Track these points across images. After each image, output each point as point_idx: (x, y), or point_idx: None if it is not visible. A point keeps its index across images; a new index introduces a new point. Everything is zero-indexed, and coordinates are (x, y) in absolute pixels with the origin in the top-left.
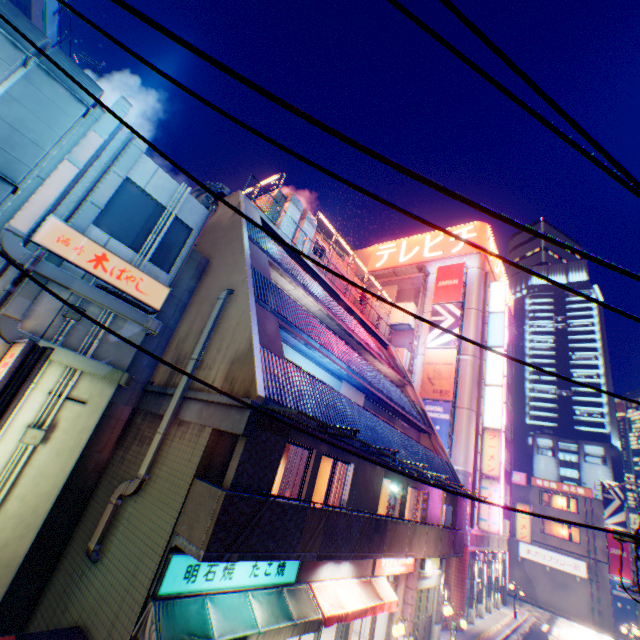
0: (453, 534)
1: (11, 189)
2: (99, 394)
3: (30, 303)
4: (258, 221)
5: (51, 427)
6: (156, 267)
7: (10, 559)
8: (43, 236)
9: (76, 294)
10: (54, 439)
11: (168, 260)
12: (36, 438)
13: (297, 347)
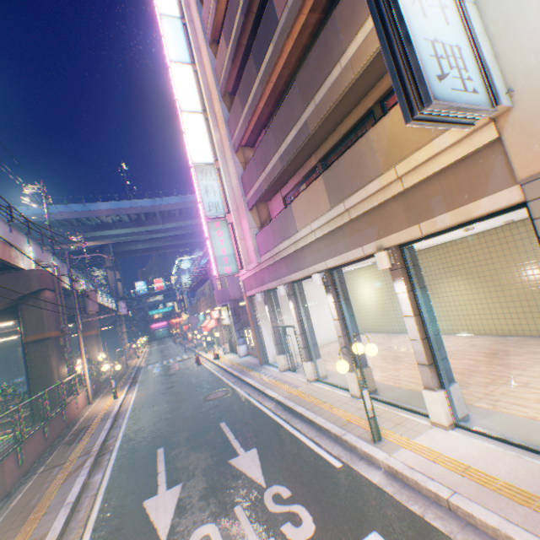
0: (210, 296)
1: None
2: None
3: None
4: None
5: None
6: None
7: None
8: None
9: None
10: None
11: None
12: None
13: None
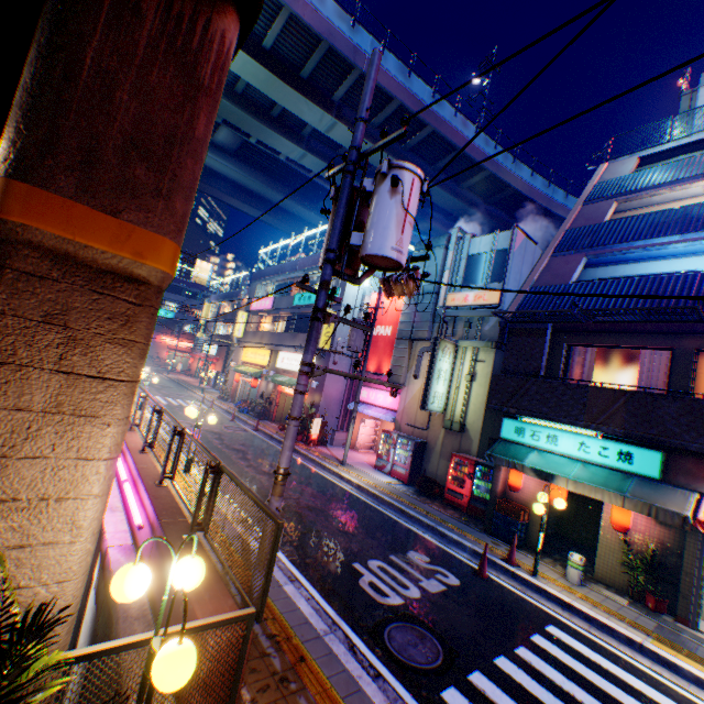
0: None
1: (434, 295)
2: (488, 356)
3: (451, 329)
4: (624, 170)
5: (474, 375)
6: (494, 284)
7: (476, 429)
8: (447, 303)
9: (466, 318)
10: (476, 379)
11: (500, 276)
12: (468, 379)
13: (676, 254)
